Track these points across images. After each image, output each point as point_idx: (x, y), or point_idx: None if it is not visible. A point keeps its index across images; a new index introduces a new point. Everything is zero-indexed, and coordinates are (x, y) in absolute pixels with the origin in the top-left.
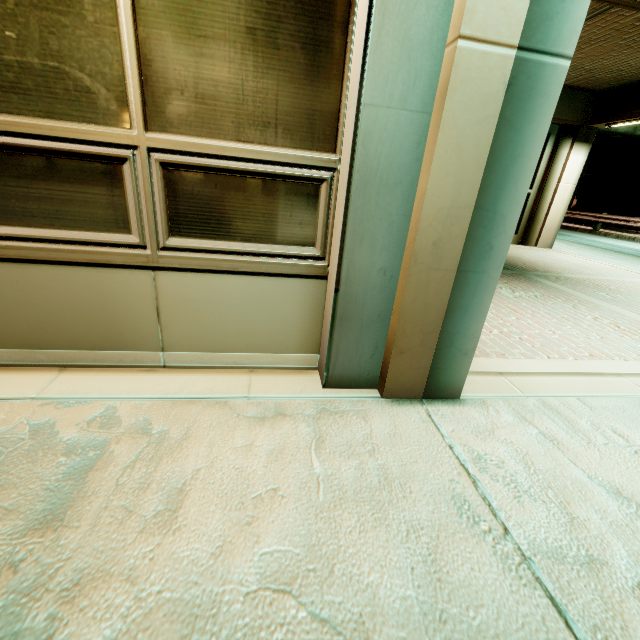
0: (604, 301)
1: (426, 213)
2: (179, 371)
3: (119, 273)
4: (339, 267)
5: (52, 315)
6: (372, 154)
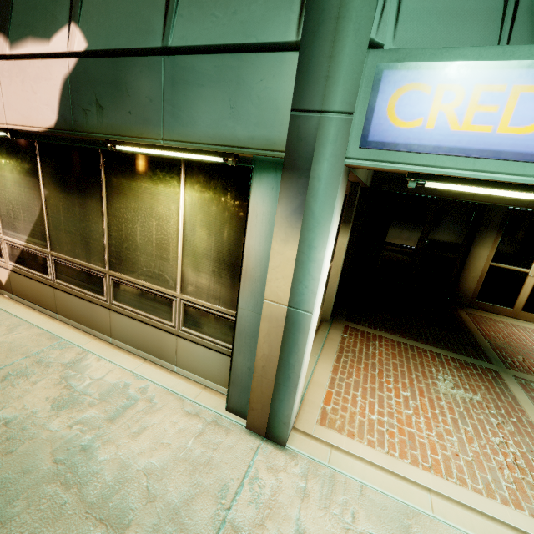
0: None
1: (258, 354)
2: (179, 376)
3: (167, 334)
4: (231, 361)
5: (147, 341)
6: (243, 324)
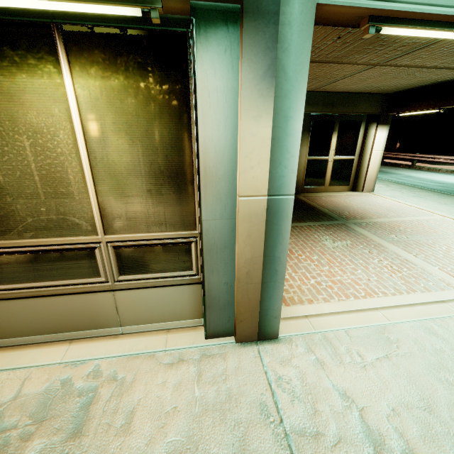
0: (391, 243)
1: (240, 262)
2: (130, 336)
3: (96, 294)
4: (203, 285)
5: (65, 317)
6: (211, 238)
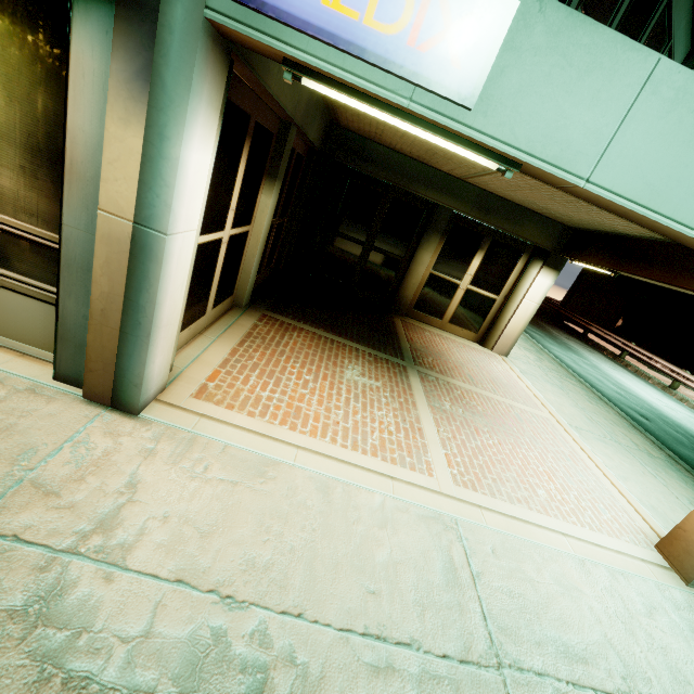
0: (431, 408)
1: (95, 292)
2: None
3: None
4: (57, 307)
5: None
6: (72, 250)
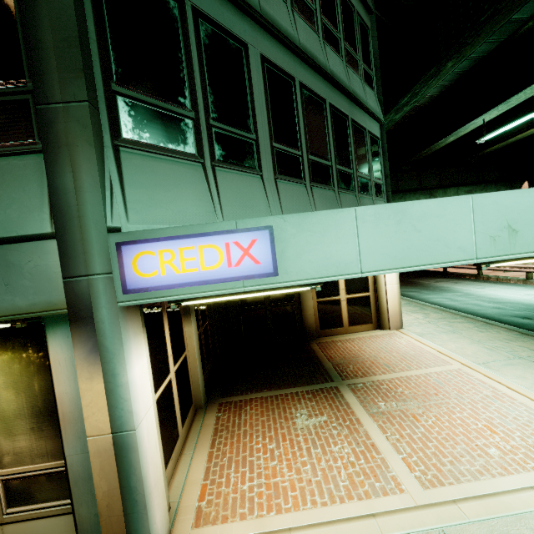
0: (372, 417)
1: (98, 494)
2: None
3: None
4: (75, 518)
5: None
6: (76, 471)
